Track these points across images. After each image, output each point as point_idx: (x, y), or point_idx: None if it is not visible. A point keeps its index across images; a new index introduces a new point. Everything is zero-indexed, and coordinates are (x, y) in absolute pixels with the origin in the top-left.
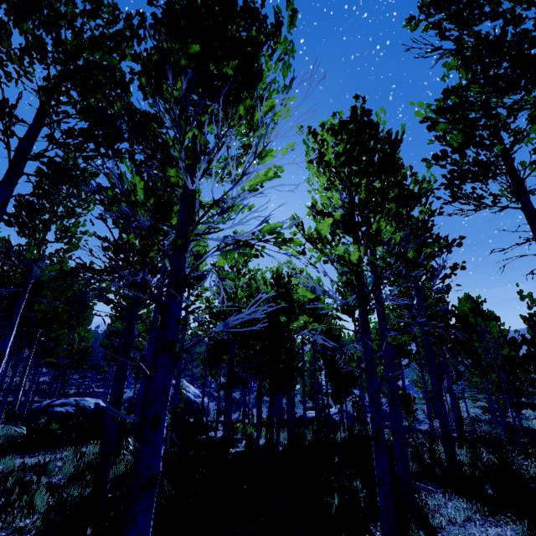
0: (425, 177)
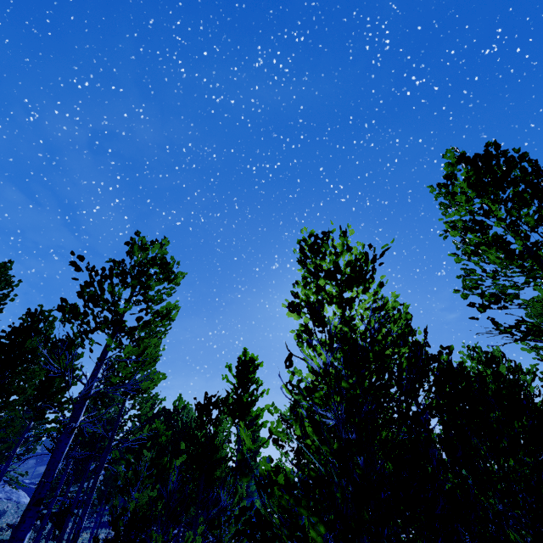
0: (529, 369)
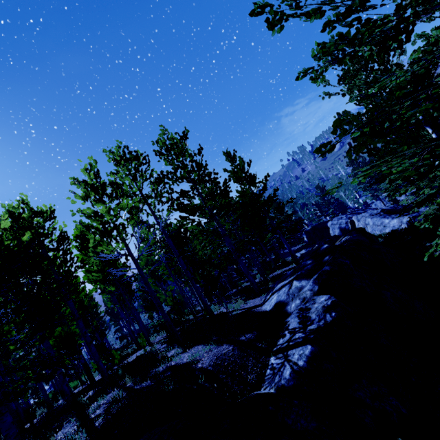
0: None
